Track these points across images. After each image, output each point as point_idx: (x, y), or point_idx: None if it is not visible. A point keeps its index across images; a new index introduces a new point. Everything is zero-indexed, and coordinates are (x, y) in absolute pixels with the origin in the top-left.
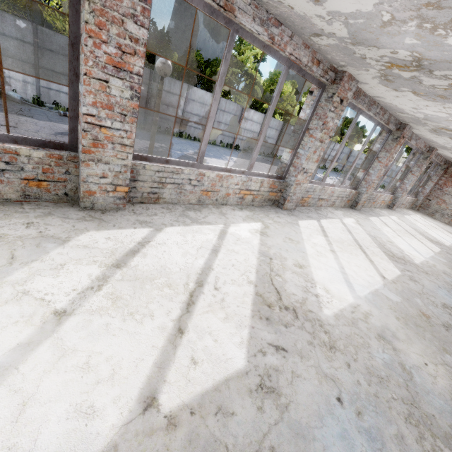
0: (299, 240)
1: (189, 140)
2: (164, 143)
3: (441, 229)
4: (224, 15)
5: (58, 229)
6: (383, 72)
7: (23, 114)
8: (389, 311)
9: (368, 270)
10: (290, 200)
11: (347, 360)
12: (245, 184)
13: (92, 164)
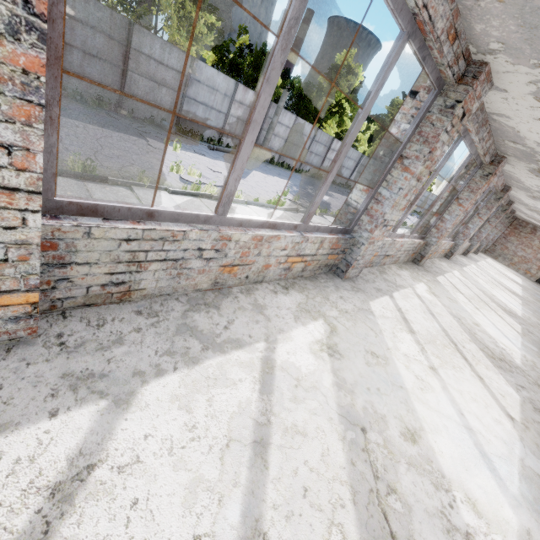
0: (477, 281)
1: (288, 170)
2: (286, 179)
3: (509, 271)
4: None
5: (431, 277)
6: (536, 197)
7: (199, 153)
8: (533, 317)
9: (511, 298)
10: (454, 254)
11: (538, 329)
12: (446, 246)
13: (434, 246)
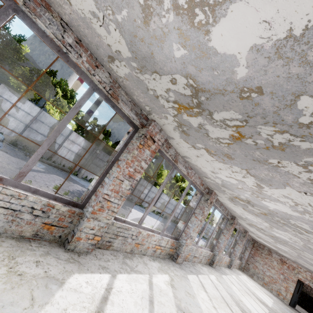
0: (194, 294)
1: None
2: None
3: (261, 290)
4: (173, 162)
5: (56, 270)
6: (231, 197)
7: (1, 149)
8: None
9: None
10: (181, 256)
11: None
12: (159, 241)
13: (91, 220)
